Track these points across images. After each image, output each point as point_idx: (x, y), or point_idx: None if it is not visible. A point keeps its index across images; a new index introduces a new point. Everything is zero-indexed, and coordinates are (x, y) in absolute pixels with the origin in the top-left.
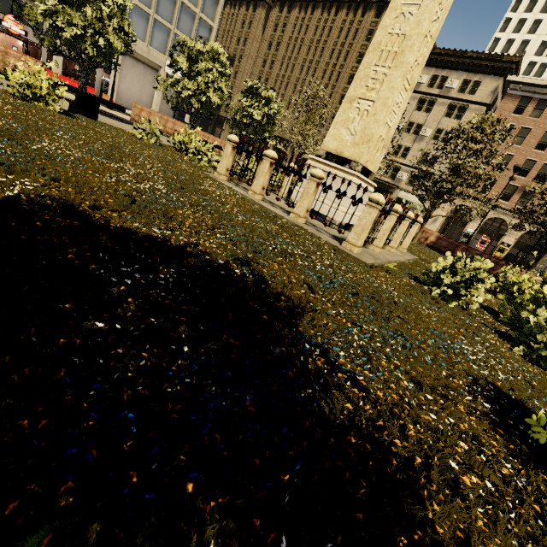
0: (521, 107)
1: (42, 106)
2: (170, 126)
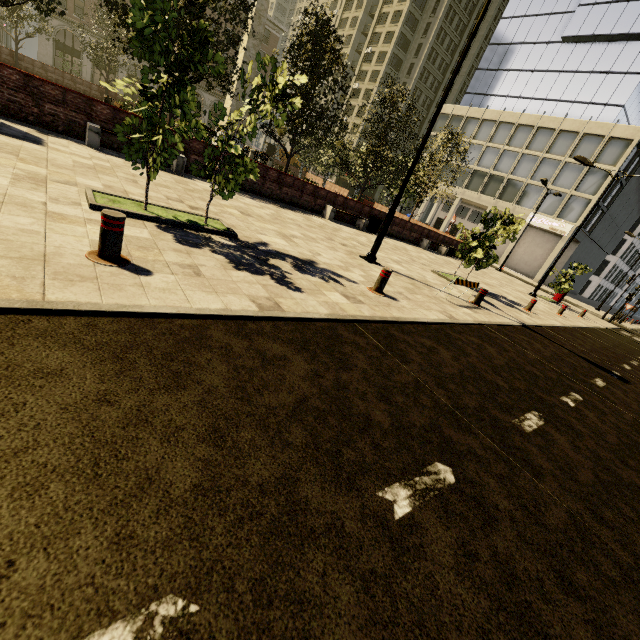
0: None
1: None
2: None
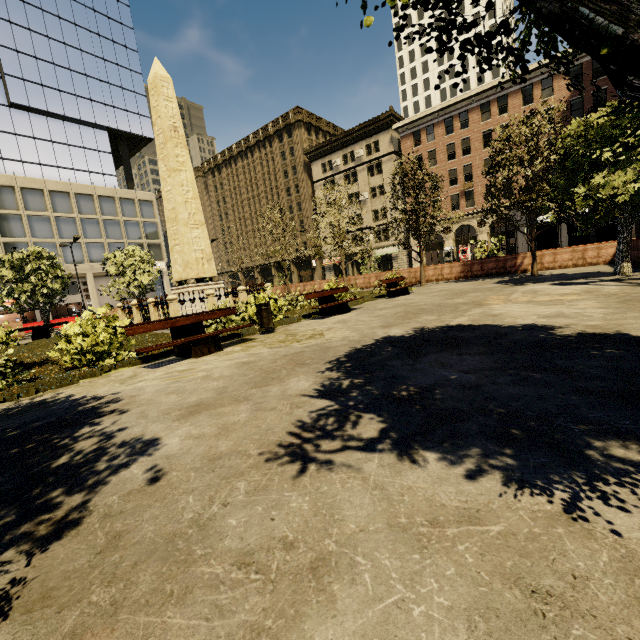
0: (418, 139)
1: (5, 347)
2: None
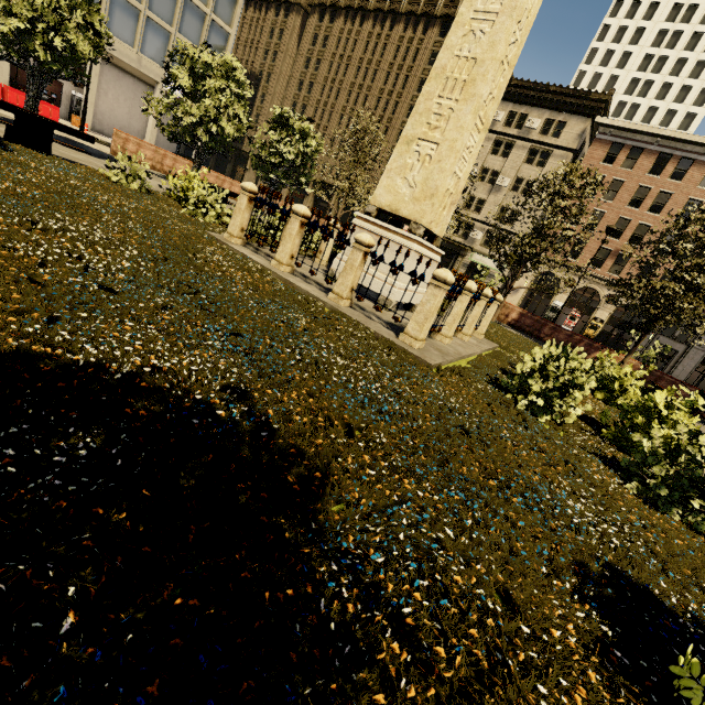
0: (612, 155)
1: None
2: (169, 164)
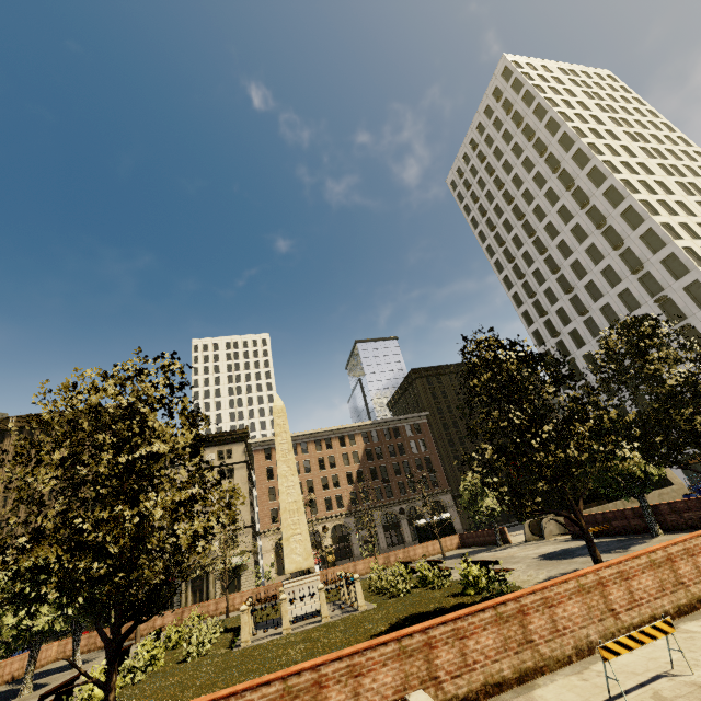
0: (268, 454)
1: None
2: None
